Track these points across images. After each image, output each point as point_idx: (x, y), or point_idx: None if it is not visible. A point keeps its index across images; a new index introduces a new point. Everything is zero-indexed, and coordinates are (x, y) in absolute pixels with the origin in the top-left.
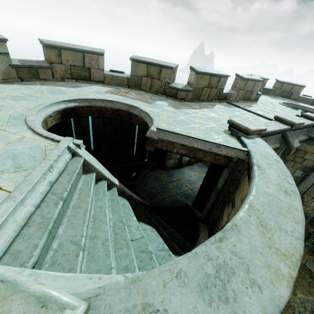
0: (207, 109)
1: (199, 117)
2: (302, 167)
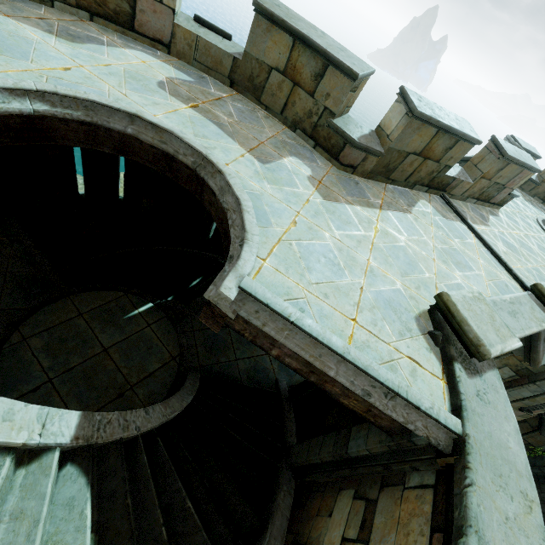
0: (397, 213)
1: (372, 242)
2: (519, 366)
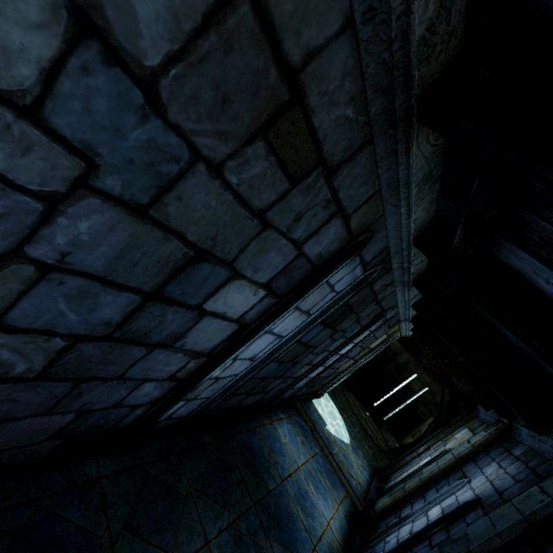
0: None
1: None
2: None
